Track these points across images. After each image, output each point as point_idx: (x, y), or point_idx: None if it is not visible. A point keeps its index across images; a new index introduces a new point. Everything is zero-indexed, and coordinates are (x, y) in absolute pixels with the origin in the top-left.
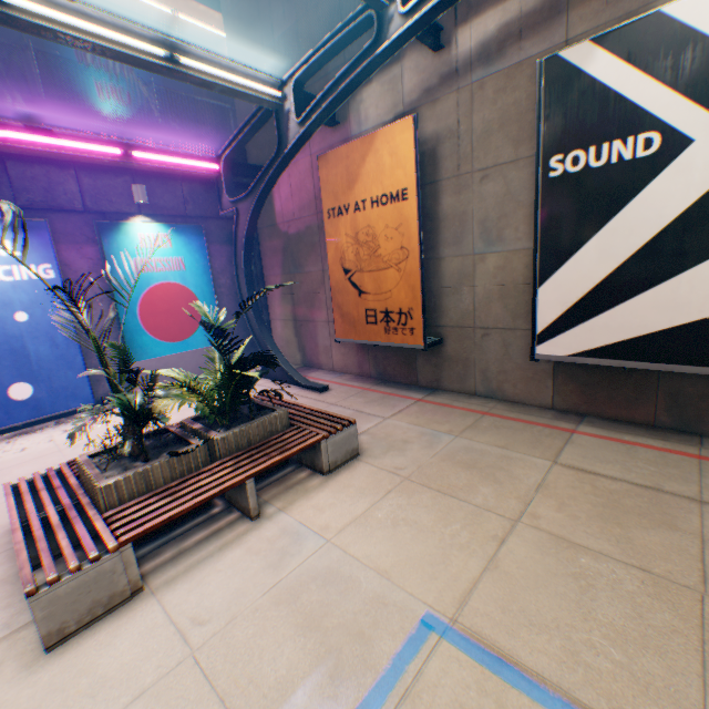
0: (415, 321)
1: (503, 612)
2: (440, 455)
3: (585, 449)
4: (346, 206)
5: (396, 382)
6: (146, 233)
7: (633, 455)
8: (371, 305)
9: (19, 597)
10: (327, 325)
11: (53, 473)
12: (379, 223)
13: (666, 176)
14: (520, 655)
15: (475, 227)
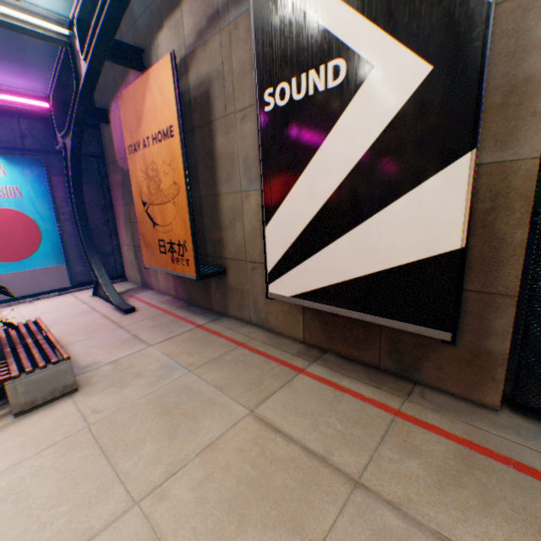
0: (190, 253)
1: None
2: (152, 396)
3: (295, 395)
4: (139, 143)
5: (198, 306)
6: None
7: (334, 407)
8: (162, 236)
9: None
10: None
11: None
12: (159, 159)
13: (353, 108)
14: None
15: (241, 166)
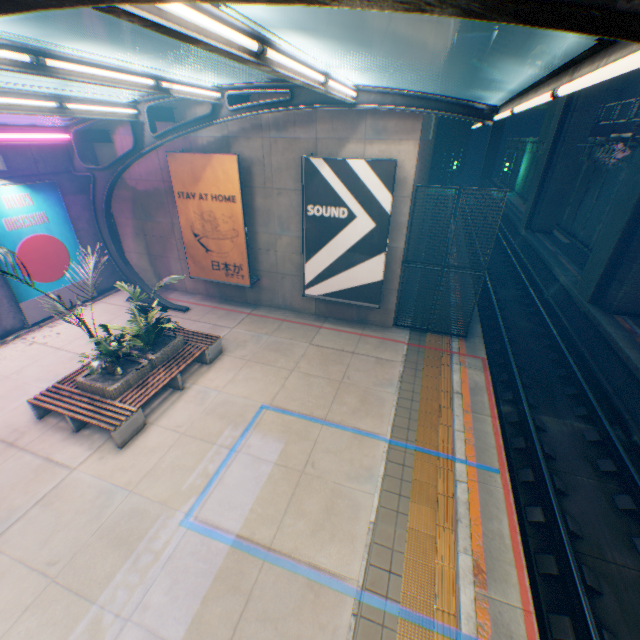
0: (245, 272)
1: (286, 399)
2: (263, 347)
3: (324, 336)
4: (193, 194)
5: (233, 301)
6: (10, 195)
7: (340, 337)
8: (216, 259)
9: (85, 440)
10: (179, 261)
11: (57, 390)
12: (219, 211)
13: (350, 228)
14: (289, 408)
15: (276, 220)
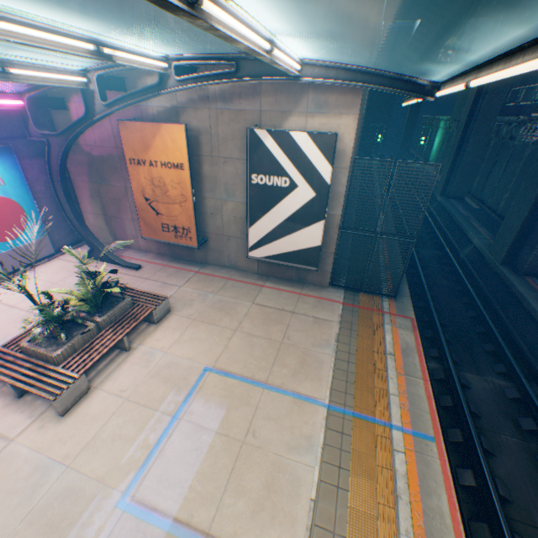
0: (193, 234)
1: (229, 360)
2: (209, 306)
3: (265, 295)
4: (144, 161)
5: (183, 259)
6: None
7: (280, 296)
8: (166, 221)
9: (27, 407)
10: (133, 222)
11: (1, 354)
12: (168, 177)
13: (291, 197)
14: (232, 370)
15: (222, 186)
